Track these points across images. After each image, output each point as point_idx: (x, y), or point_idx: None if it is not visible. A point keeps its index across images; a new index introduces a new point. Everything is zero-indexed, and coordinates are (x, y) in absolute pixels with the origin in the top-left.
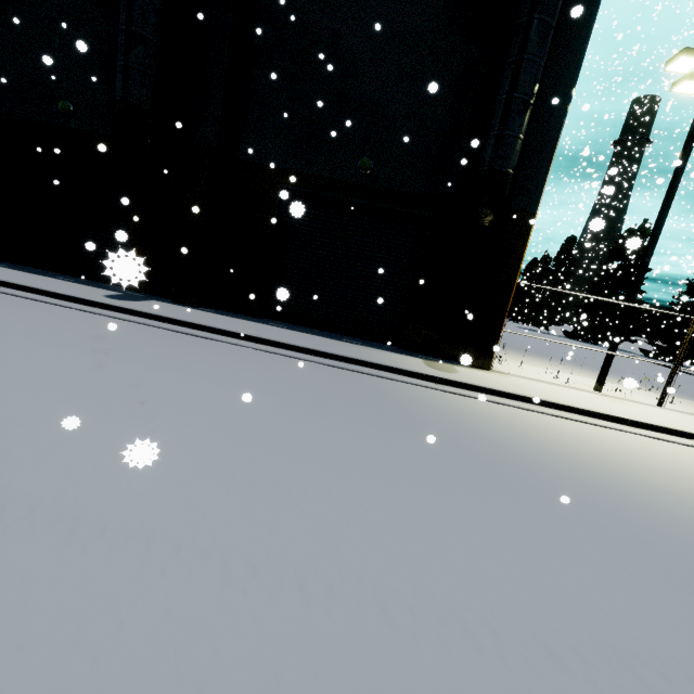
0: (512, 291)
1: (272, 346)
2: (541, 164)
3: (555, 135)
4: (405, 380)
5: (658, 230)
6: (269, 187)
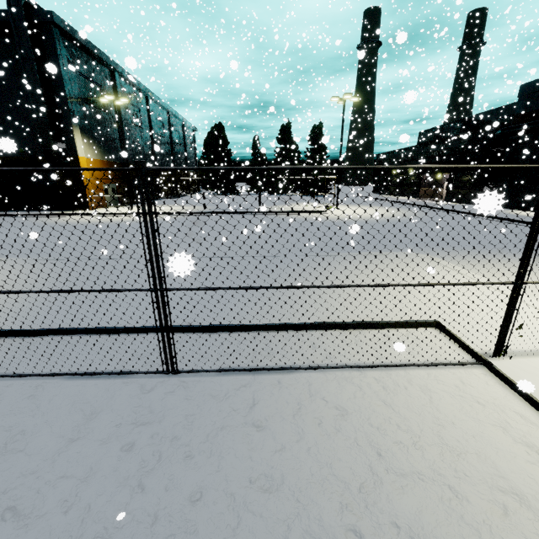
0: (84, 182)
1: (1, 216)
2: (72, 141)
3: (72, 131)
4: (39, 216)
5: None
6: None
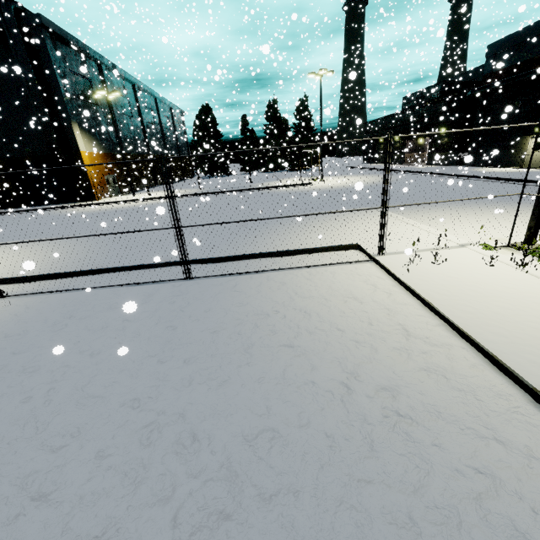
0: (88, 175)
1: (19, 212)
2: (73, 137)
3: (71, 127)
4: (53, 209)
5: (120, 144)
6: (5, 165)
